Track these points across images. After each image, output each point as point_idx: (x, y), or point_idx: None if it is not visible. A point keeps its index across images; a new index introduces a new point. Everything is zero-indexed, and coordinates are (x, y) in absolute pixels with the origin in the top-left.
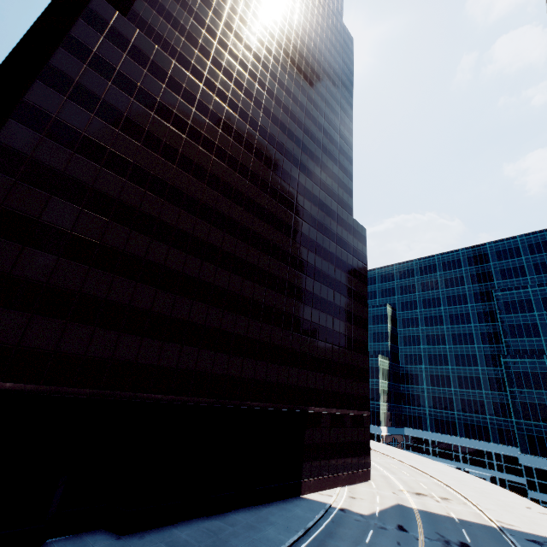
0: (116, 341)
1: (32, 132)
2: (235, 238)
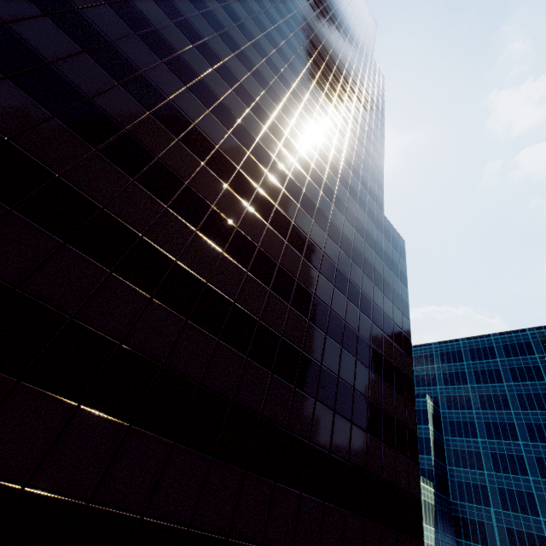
0: None
1: None
2: (113, 79)
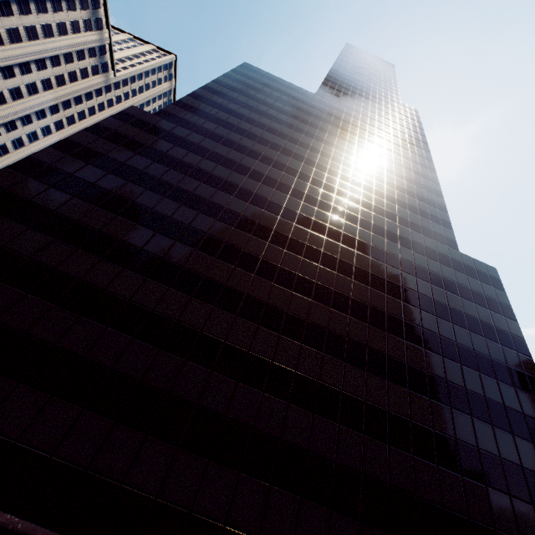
0: None
1: (20, 175)
2: (232, 265)
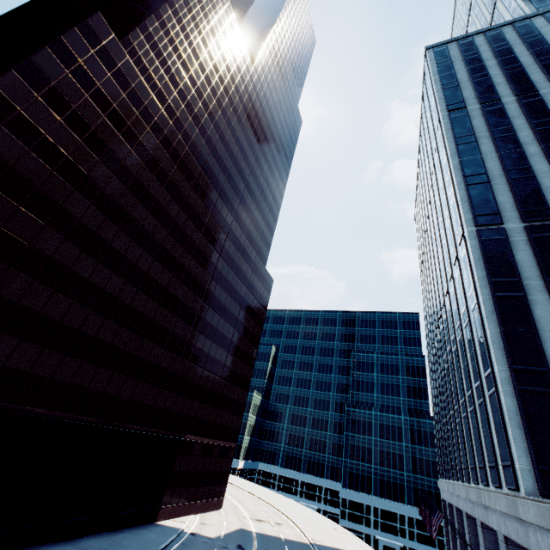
0: (14, 348)
1: None
2: (162, 266)
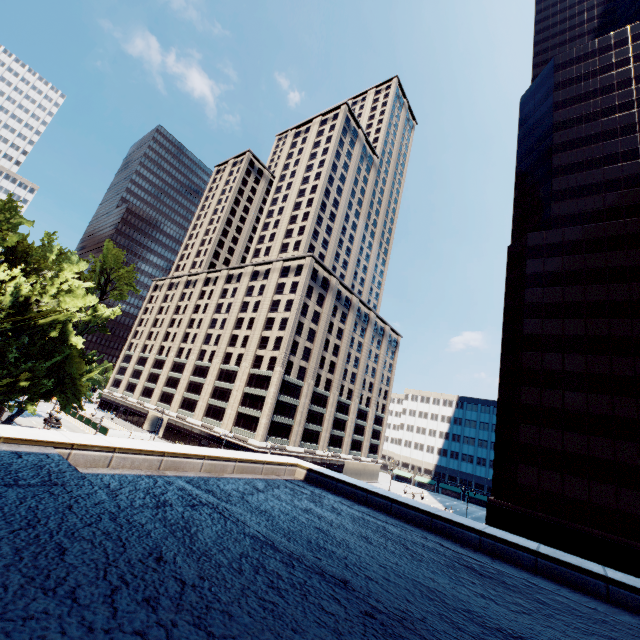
0: None
1: (535, 353)
2: None
